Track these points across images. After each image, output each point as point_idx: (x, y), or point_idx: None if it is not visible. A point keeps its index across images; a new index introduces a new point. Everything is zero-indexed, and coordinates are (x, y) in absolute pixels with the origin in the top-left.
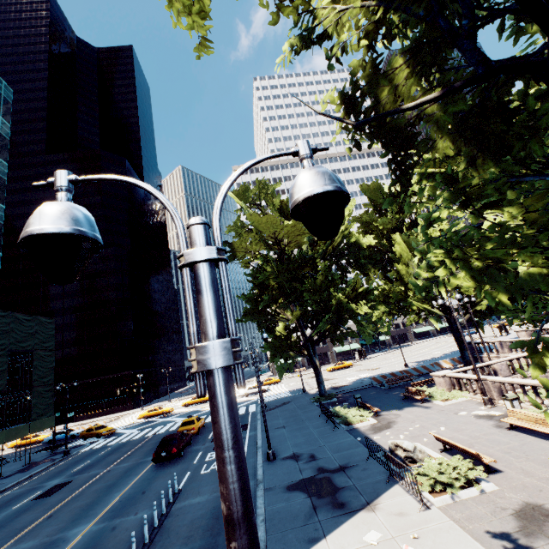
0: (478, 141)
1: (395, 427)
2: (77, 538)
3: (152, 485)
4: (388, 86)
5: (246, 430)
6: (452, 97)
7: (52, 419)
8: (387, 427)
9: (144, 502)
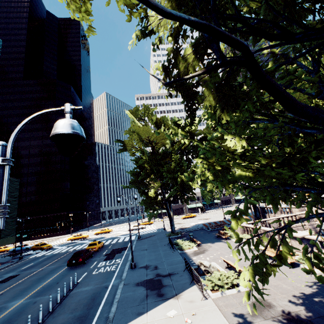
0: (225, 99)
1: (206, 253)
2: (13, 307)
3: (63, 279)
4: (185, 63)
5: (125, 250)
6: (214, 73)
7: (14, 237)
8: (202, 253)
9: (56, 288)
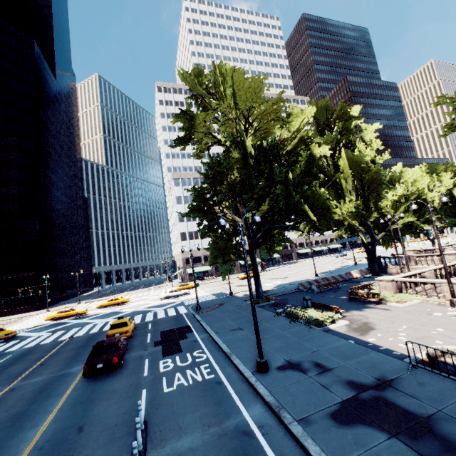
0: None
1: (380, 328)
2: None
3: (91, 415)
4: None
5: (192, 332)
6: None
7: None
8: (369, 328)
9: (87, 450)
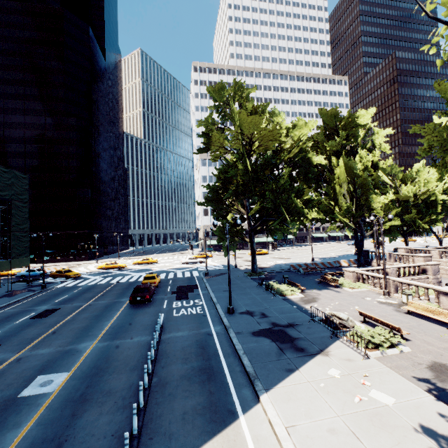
0: None
1: (320, 302)
2: (88, 350)
3: (135, 320)
4: None
5: (198, 289)
6: None
7: (28, 259)
8: (313, 301)
9: (134, 331)
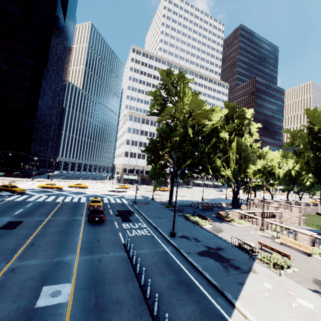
0: None
1: (225, 232)
2: (76, 263)
3: (100, 237)
4: None
5: (134, 214)
6: None
7: None
8: (221, 231)
9: (105, 246)
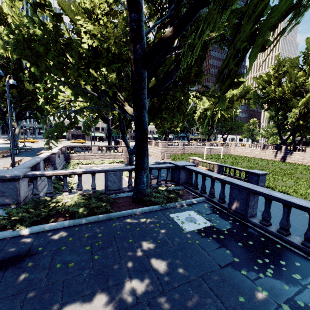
0: None
1: None
2: None
3: None
4: None
5: None
6: None
7: None
8: None
9: None
